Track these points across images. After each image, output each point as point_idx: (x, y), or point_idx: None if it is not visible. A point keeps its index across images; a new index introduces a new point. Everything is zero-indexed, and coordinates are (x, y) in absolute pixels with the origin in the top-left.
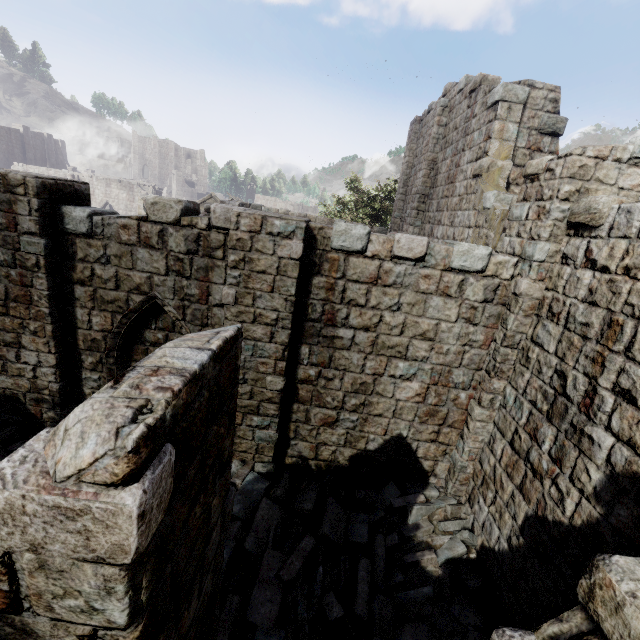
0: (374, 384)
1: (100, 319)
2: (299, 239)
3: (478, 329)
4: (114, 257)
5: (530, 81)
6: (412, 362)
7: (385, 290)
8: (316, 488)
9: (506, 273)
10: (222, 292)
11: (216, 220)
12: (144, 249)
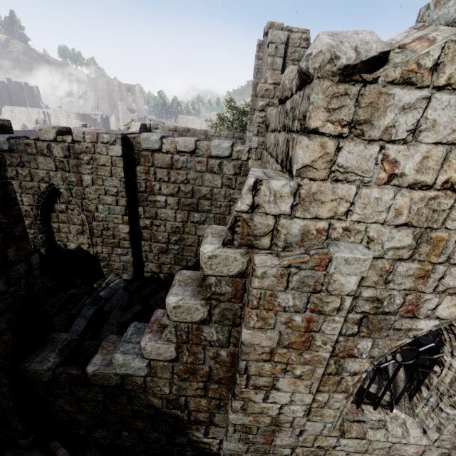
0: (183, 227)
1: (27, 199)
2: (119, 145)
3: (235, 191)
4: (26, 162)
5: (289, 27)
6: (202, 213)
7: (178, 171)
8: (155, 286)
9: (244, 157)
10: (84, 178)
11: (76, 137)
12: (41, 157)
